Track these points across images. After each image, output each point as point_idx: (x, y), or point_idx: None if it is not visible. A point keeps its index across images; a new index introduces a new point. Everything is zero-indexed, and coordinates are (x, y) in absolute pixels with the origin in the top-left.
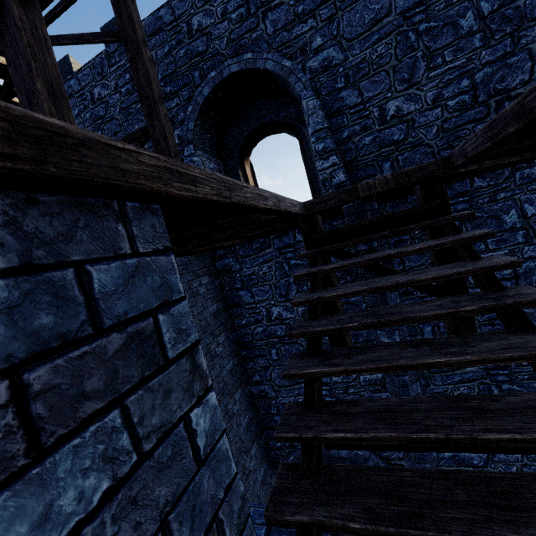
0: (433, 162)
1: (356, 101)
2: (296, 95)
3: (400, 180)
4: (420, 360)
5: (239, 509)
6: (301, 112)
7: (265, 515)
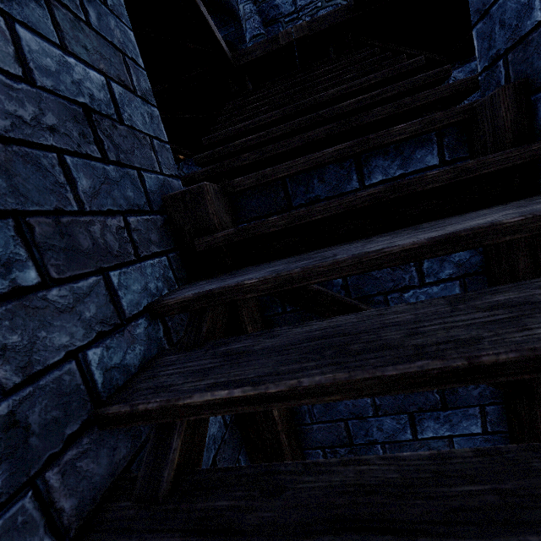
0: (339, 8)
1: (290, 10)
2: (234, 6)
3: (313, 27)
4: (309, 98)
5: (146, 89)
6: (241, 32)
7: (181, 177)
